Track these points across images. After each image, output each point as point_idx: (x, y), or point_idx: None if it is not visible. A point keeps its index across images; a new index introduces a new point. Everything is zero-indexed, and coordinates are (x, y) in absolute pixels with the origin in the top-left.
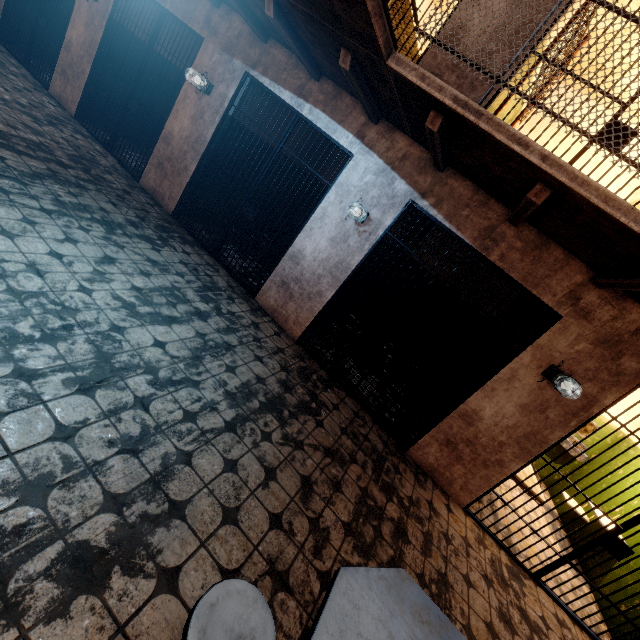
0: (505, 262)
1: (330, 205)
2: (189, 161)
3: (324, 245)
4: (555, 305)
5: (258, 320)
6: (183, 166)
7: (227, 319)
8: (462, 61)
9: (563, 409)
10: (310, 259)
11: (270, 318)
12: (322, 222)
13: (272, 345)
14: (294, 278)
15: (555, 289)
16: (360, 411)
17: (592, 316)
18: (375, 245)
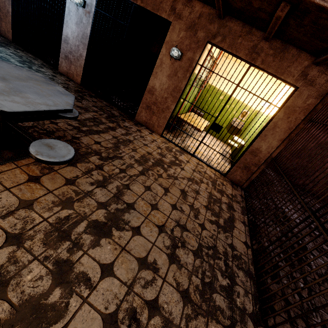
0: (144, 3)
1: (70, 4)
2: (7, 6)
3: (74, 28)
4: (167, 17)
5: (56, 75)
6: (6, 11)
7: (34, 70)
8: None
9: (183, 70)
10: (72, 38)
11: (66, 77)
12: (70, 15)
13: (62, 82)
14: (69, 52)
15: (165, 8)
16: (111, 106)
17: (182, 16)
18: (93, 18)
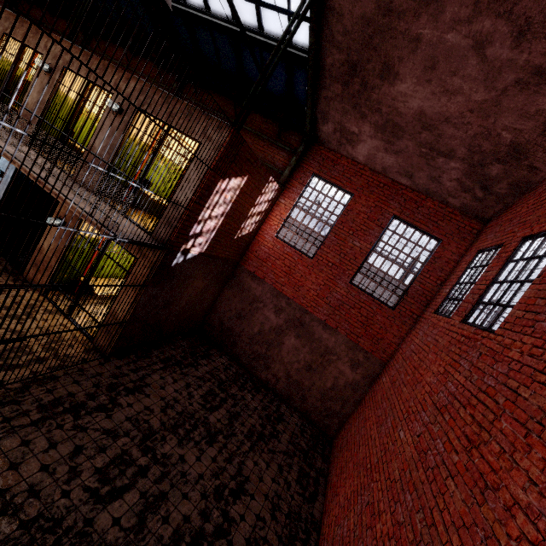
0: None
1: None
2: None
3: None
4: None
5: None
6: None
7: None
8: (28, 113)
9: (66, 235)
10: None
11: None
12: None
13: None
14: None
15: None
16: (2, 260)
17: None
18: (8, 185)
